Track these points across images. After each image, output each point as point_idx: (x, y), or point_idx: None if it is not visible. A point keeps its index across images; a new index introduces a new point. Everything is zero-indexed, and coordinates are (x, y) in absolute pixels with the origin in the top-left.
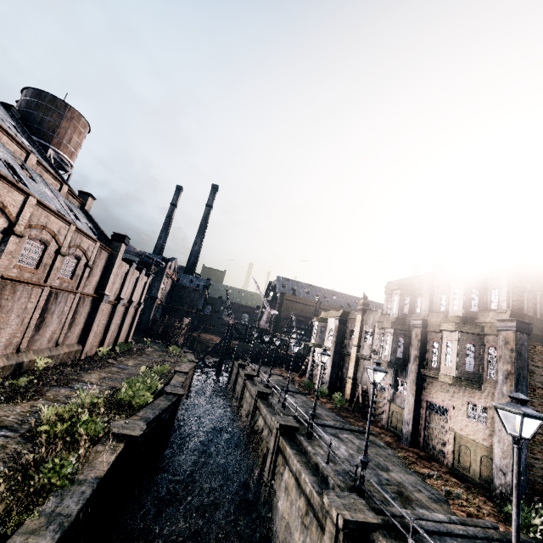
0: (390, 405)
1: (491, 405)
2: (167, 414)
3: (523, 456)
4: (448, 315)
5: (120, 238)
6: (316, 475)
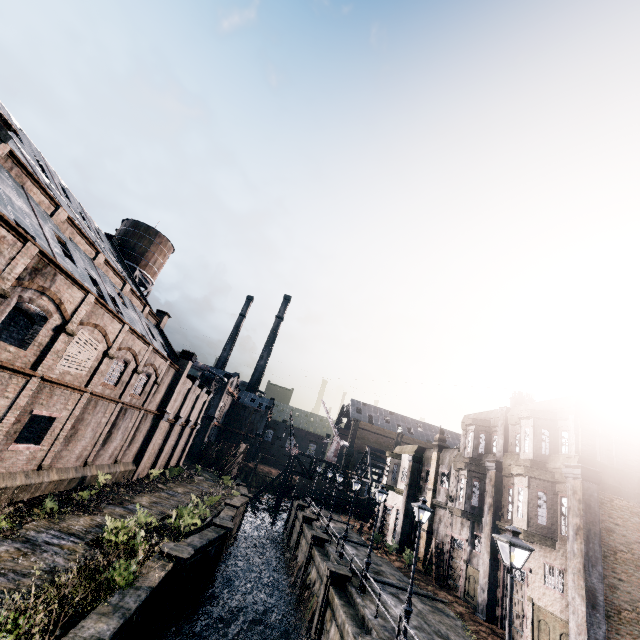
0: (467, 567)
1: (566, 567)
2: (213, 548)
3: (600, 632)
4: (520, 457)
5: (188, 356)
6: (360, 628)
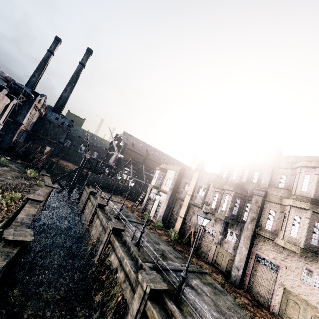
0: (217, 246)
1: None
2: (0, 273)
3: None
4: (295, 193)
5: None
6: None
